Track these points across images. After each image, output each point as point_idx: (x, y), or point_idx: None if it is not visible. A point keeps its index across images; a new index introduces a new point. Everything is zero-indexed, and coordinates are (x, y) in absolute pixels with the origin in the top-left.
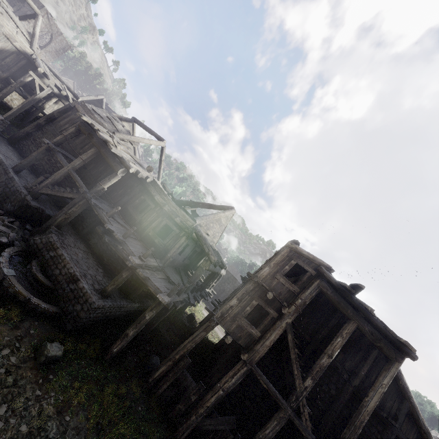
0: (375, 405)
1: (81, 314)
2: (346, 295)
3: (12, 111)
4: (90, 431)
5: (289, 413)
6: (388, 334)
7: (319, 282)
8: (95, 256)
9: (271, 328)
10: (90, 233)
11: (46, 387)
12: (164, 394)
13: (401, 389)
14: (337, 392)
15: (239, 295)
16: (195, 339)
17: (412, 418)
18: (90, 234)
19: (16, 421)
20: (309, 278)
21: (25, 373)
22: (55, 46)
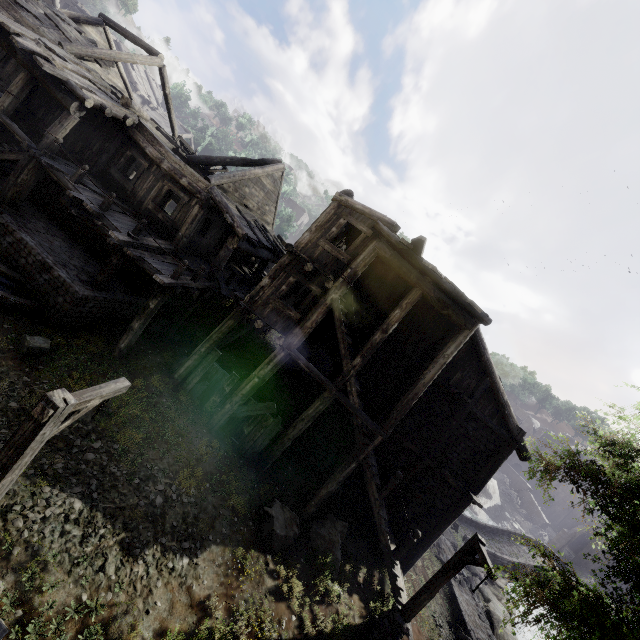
0: (433, 376)
1: (66, 307)
2: (409, 256)
3: None
4: (99, 413)
5: (334, 393)
6: (458, 298)
7: (376, 244)
8: (85, 248)
9: (313, 308)
10: (70, 216)
11: (36, 376)
12: (195, 389)
13: (483, 366)
14: (406, 376)
15: (272, 272)
16: (222, 329)
17: (492, 393)
18: (70, 218)
19: (3, 399)
20: (364, 240)
21: (6, 362)
22: None
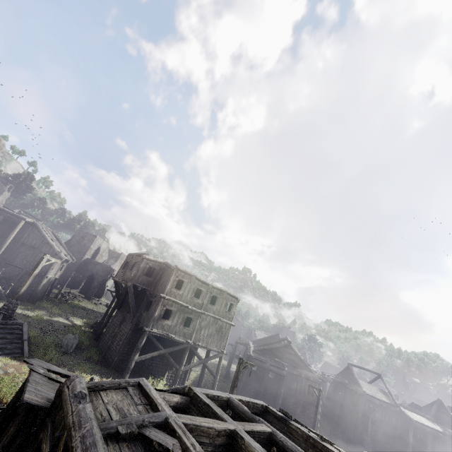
0: None
1: None
2: None
3: (369, 431)
4: None
5: None
6: None
7: None
8: None
9: None
10: None
11: None
12: None
13: None
14: None
15: None
16: None
17: None
18: None
19: None
20: None
21: None
22: None
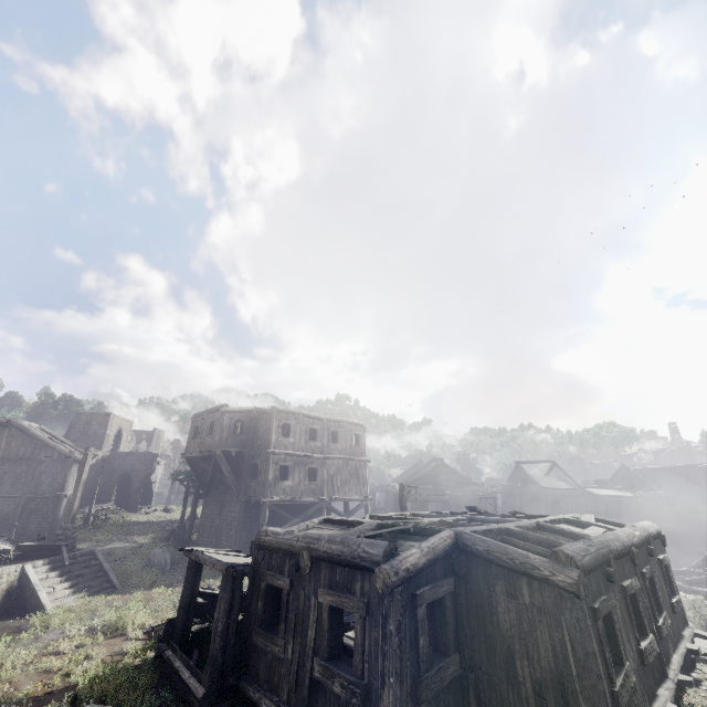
0: None
1: None
2: None
3: None
4: None
5: None
6: None
7: None
8: None
9: None
10: None
11: None
12: None
13: None
14: None
15: None
16: None
17: None
18: None
19: None
20: None
21: None
22: None
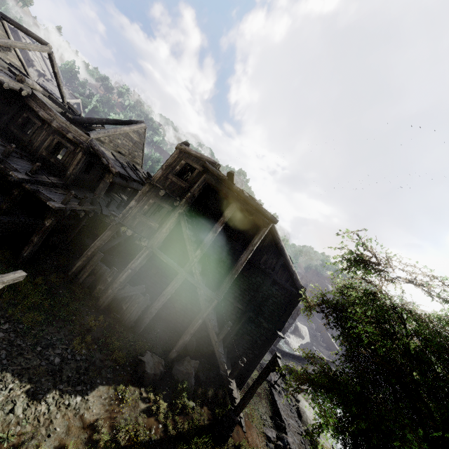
0: (247, 258)
1: None
2: (226, 183)
3: None
4: (7, 304)
5: (184, 275)
6: (258, 208)
7: (205, 176)
8: None
9: (167, 219)
10: None
11: None
12: (85, 281)
13: (279, 250)
14: (233, 260)
15: (137, 197)
16: (103, 237)
17: (285, 267)
18: None
19: None
20: (198, 174)
21: None
22: None
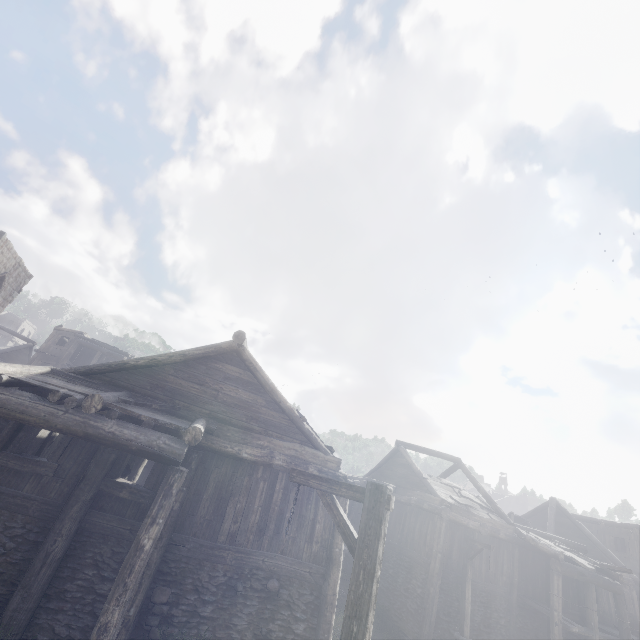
0: None
1: None
2: None
3: (467, 617)
4: None
5: None
6: None
7: None
8: None
9: None
10: None
11: None
12: None
13: None
14: None
15: None
16: None
17: None
18: None
19: None
20: None
21: None
22: (2, 294)
